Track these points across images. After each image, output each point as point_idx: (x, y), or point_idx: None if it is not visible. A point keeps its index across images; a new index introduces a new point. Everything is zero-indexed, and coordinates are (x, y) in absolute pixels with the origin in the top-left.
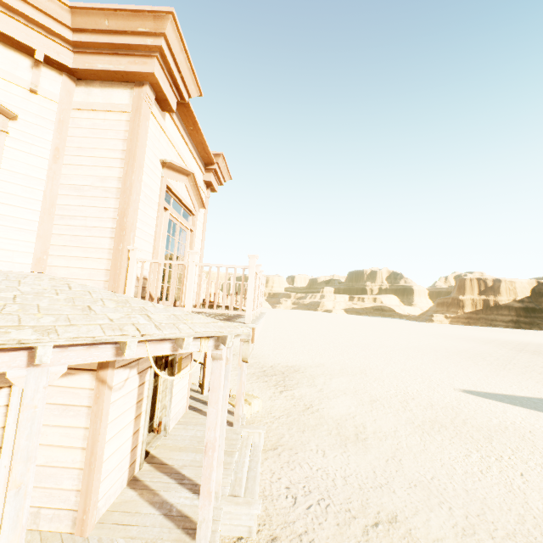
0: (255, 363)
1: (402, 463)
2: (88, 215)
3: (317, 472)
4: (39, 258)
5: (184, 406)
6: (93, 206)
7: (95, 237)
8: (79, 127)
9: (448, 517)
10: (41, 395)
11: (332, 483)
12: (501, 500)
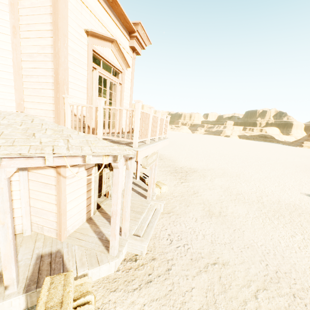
0: (172, 165)
1: (244, 233)
2: (39, 75)
3: (189, 229)
4: (19, 103)
5: (123, 185)
6: (40, 68)
7: (44, 89)
8: (24, 8)
9: (263, 269)
10: (4, 183)
11: (195, 237)
12: (306, 267)
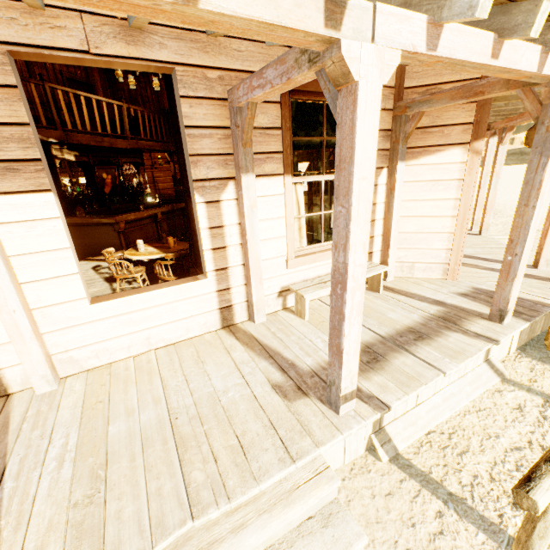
0: None
1: None
2: None
3: None
4: None
5: None
6: None
7: None
8: None
9: None
10: None
11: None
12: None
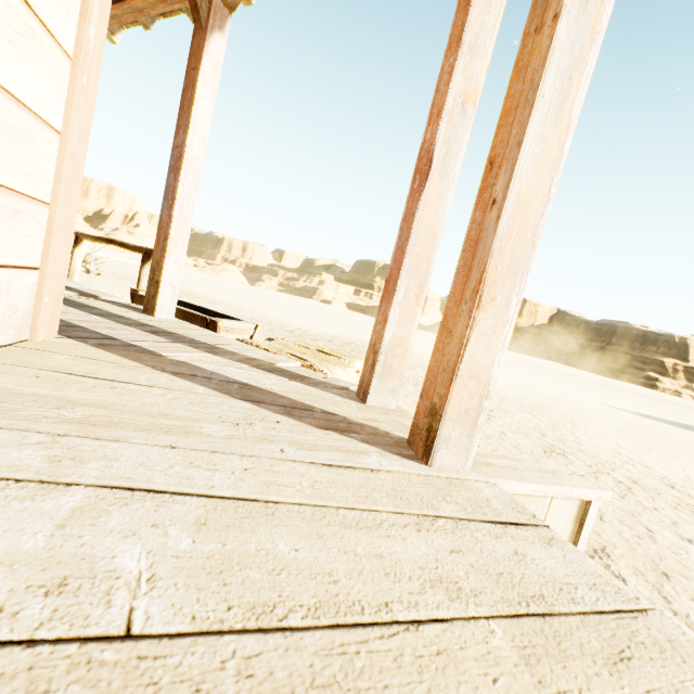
0: (264, 319)
1: None
2: None
3: None
4: None
5: (6, 293)
6: None
7: None
8: None
9: None
10: None
11: None
12: None
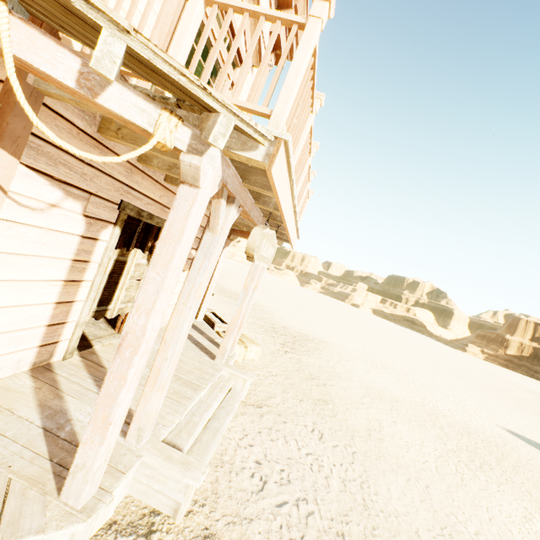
0: (267, 318)
1: (430, 492)
2: None
3: (306, 457)
4: None
5: (166, 319)
6: None
7: None
8: None
9: None
10: None
11: (324, 481)
12: None
